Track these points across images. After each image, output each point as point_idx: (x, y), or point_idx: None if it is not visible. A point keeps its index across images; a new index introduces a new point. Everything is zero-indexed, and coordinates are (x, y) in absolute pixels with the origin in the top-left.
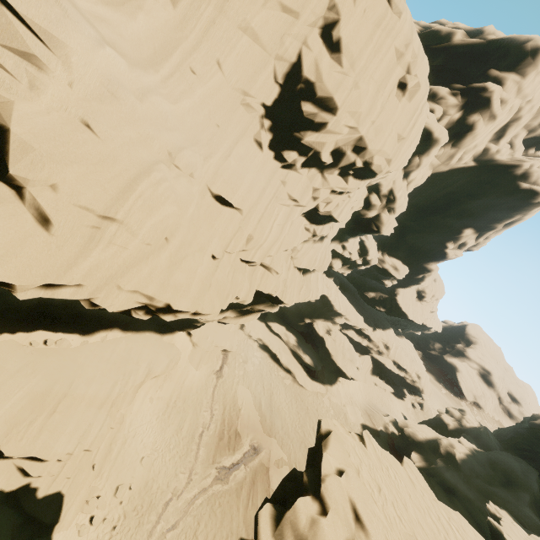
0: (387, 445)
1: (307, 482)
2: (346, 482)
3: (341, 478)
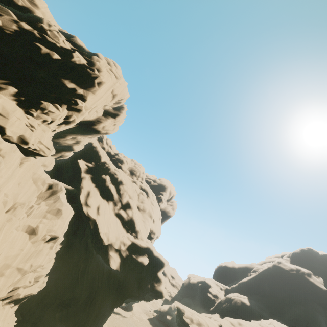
0: (158, 321)
1: (183, 311)
2: (186, 307)
3: (186, 307)
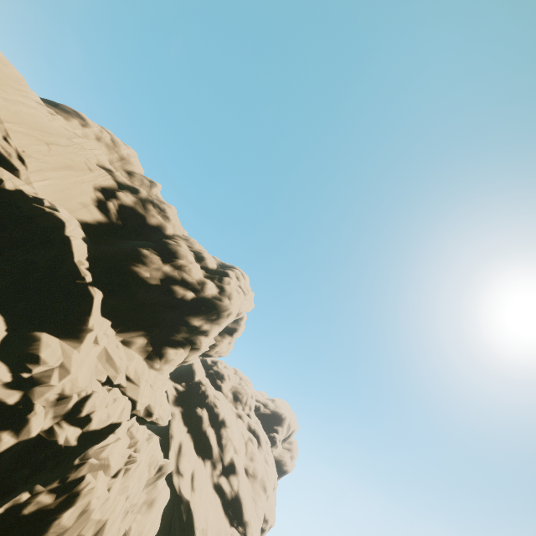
0: None
1: None
2: None
3: None
